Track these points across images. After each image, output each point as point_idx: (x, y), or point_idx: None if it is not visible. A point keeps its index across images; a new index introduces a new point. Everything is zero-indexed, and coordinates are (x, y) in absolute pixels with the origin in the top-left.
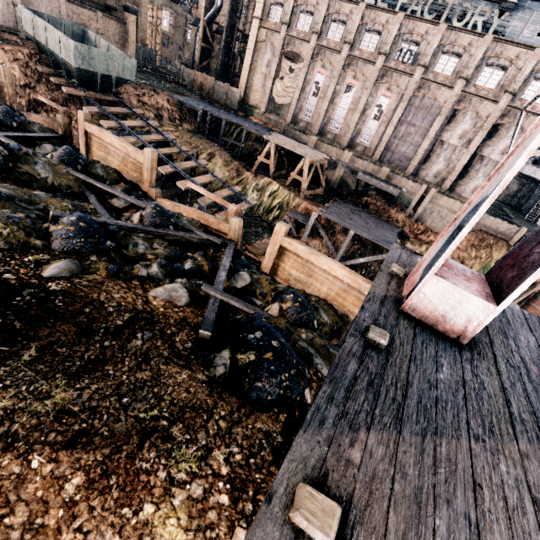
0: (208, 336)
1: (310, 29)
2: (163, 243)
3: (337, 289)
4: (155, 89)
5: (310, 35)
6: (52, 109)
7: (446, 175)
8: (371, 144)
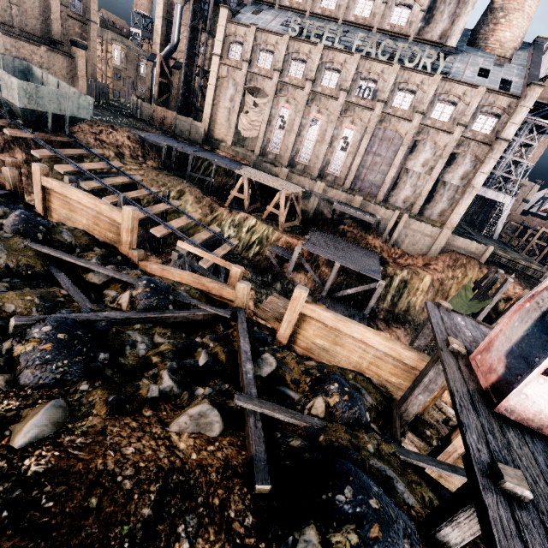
0: (268, 490)
1: (271, 67)
2: (165, 332)
3: (370, 358)
4: (113, 125)
5: (271, 72)
6: None
7: (414, 201)
8: (341, 174)
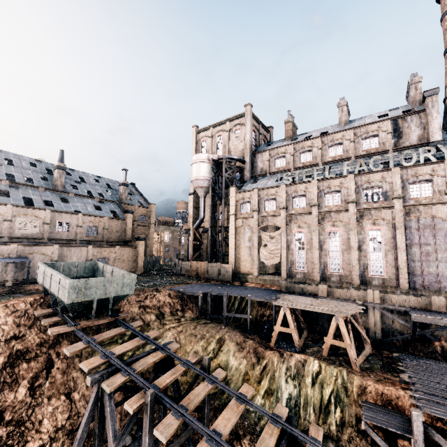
0: None
1: (276, 208)
2: None
3: None
4: (157, 287)
5: (278, 211)
6: (37, 354)
7: None
8: (388, 274)
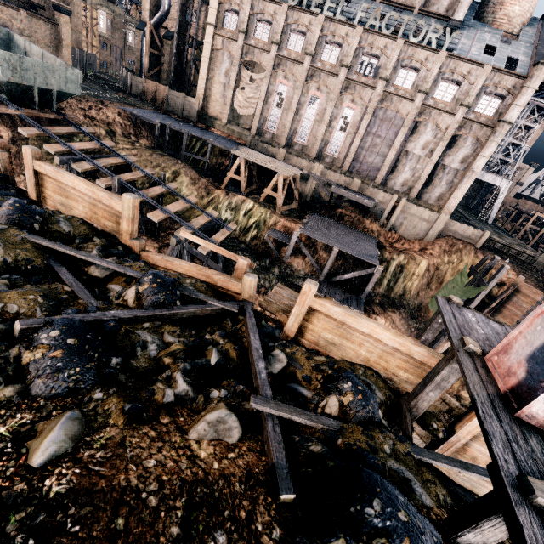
0: (292, 499)
1: (269, 39)
2: (174, 330)
3: (378, 352)
4: (102, 100)
5: (269, 44)
6: None
7: (413, 184)
8: (339, 155)
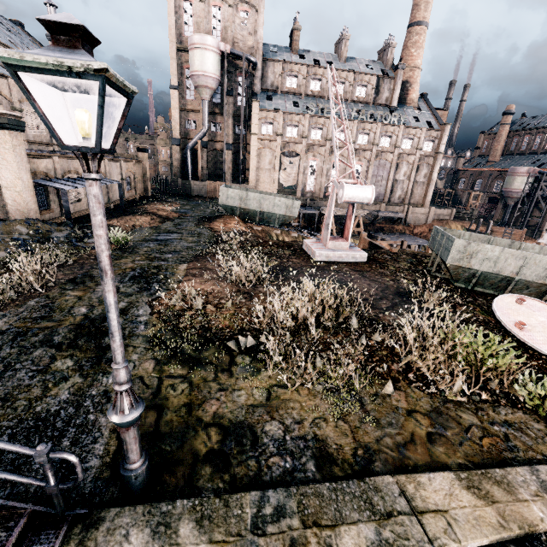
0: None
1: (298, 136)
2: None
3: None
4: None
5: (299, 139)
6: None
7: (404, 196)
8: None
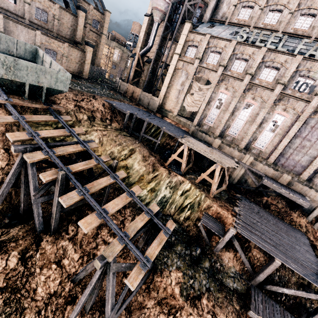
0: None
1: (217, 63)
2: None
3: None
4: (95, 95)
5: (217, 66)
6: None
7: None
8: (266, 149)
